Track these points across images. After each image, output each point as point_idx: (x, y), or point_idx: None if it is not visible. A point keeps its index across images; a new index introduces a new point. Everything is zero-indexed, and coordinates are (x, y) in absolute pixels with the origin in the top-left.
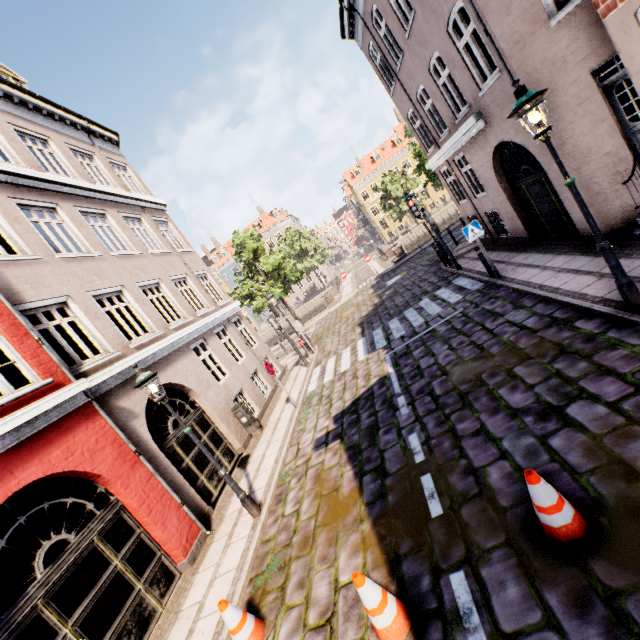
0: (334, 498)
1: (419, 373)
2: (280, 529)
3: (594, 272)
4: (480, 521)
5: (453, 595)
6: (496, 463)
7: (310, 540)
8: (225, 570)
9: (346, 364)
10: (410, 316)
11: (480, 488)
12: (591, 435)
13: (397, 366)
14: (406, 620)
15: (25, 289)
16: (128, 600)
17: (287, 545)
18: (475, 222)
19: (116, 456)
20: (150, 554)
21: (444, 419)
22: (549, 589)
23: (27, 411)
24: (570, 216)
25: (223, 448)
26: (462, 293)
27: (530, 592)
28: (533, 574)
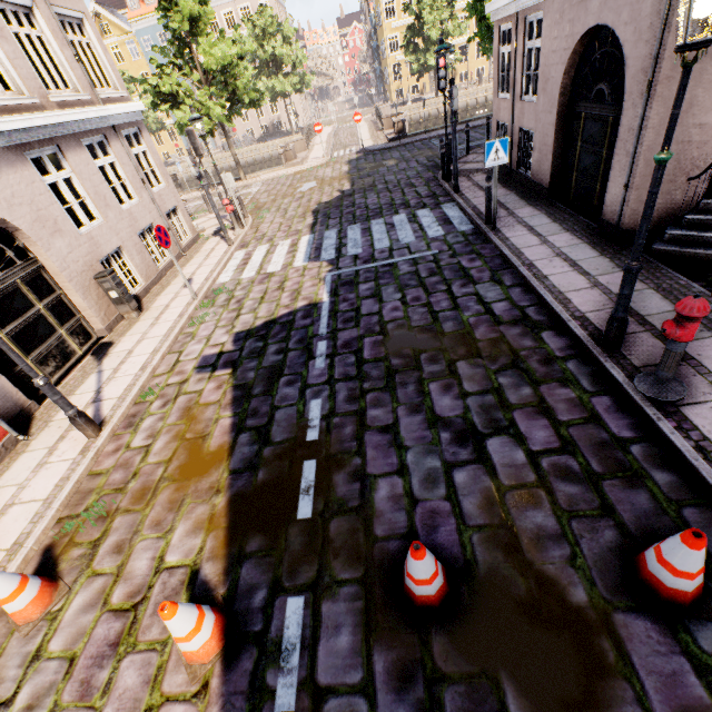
0: (197, 448)
1: (356, 319)
2: (118, 465)
3: (591, 275)
4: (346, 544)
5: (283, 623)
6: (390, 478)
7: (149, 494)
8: (29, 498)
9: (277, 264)
10: (376, 231)
11: (362, 502)
12: (497, 484)
13: (335, 296)
14: (220, 642)
15: None
16: None
17: (120, 490)
18: (506, 140)
19: None
20: None
21: (359, 395)
22: (381, 651)
23: None
24: (607, 188)
25: (73, 325)
26: (446, 228)
27: (362, 647)
28: (373, 628)
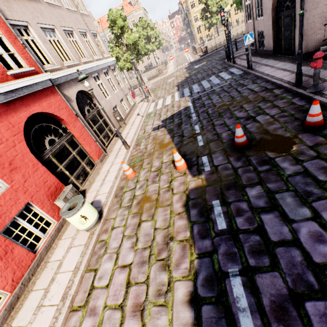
0: (161, 143)
1: (203, 106)
2: (138, 152)
3: (291, 71)
4: (215, 145)
5: (202, 161)
6: (226, 132)
7: (152, 154)
8: (117, 162)
9: (168, 102)
10: (204, 83)
11: (218, 138)
12: (260, 124)
13: (194, 103)
14: (186, 165)
15: (4, 9)
16: (80, 166)
17: (142, 156)
18: (252, 33)
19: (68, 114)
20: (85, 155)
21: (210, 120)
22: (231, 157)
23: (29, 79)
24: (295, 40)
25: (108, 128)
26: (232, 75)
27: (225, 158)
28: (228, 155)
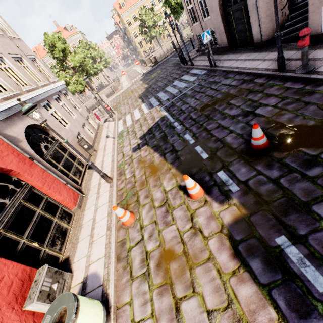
0: (152, 166)
1: (182, 112)
2: (126, 184)
3: (261, 59)
4: (226, 154)
5: (220, 178)
6: (229, 135)
7: (145, 182)
8: (102, 204)
9: (138, 116)
10: (169, 90)
11: (223, 144)
12: (266, 117)
13: (169, 111)
14: (203, 190)
15: None
16: (52, 226)
17: (133, 187)
18: (208, 31)
19: (18, 160)
20: (56, 207)
21: (200, 126)
22: (257, 165)
23: None
24: (252, 31)
25: (77, 161)
26: (196, 76)
27: (250, 168)
28: (250, 163)
